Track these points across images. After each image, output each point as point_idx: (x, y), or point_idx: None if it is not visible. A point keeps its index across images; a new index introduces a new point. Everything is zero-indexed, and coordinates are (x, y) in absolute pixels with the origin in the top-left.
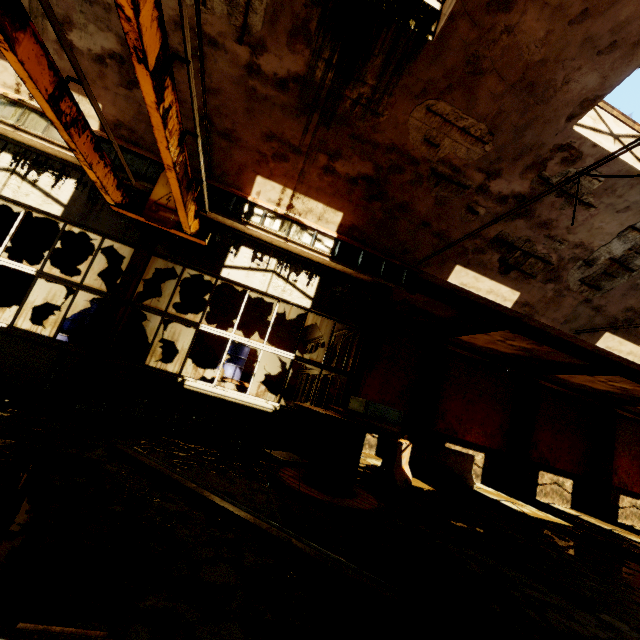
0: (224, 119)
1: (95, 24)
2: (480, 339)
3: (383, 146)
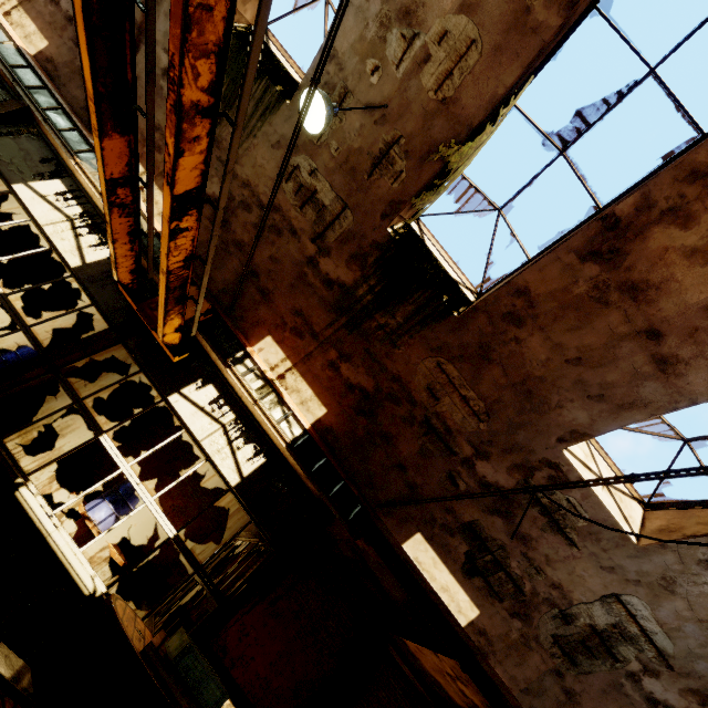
0: (270, 281)
1: (220, 179)
2: (428, 658)
3: (390, 373)
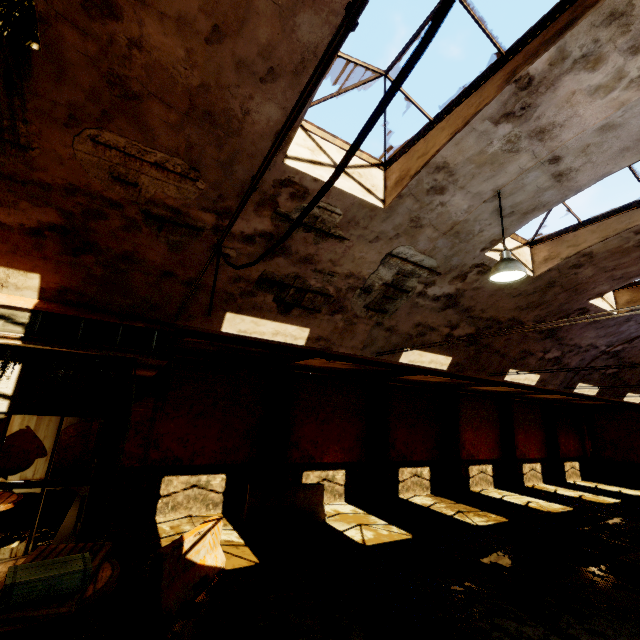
0: None
1: None
2: (314, 362)
3: (58, 187)
